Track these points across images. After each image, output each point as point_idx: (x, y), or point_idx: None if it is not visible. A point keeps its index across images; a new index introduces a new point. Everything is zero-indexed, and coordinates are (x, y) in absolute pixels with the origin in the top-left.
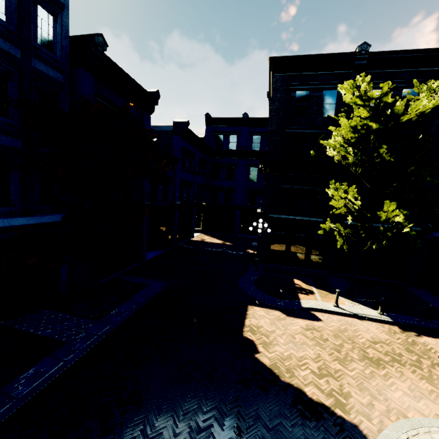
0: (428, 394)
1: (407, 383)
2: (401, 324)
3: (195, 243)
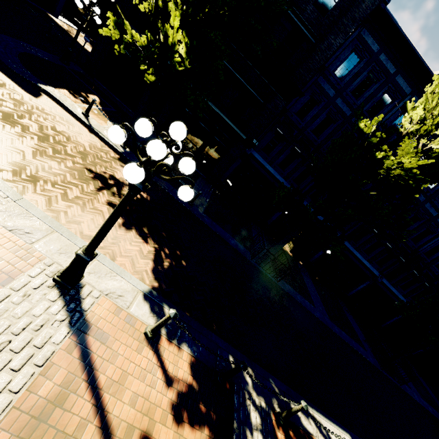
0: (9, 146)
1: (3, 134)
2: (126, 159)
3: (47, 18)
